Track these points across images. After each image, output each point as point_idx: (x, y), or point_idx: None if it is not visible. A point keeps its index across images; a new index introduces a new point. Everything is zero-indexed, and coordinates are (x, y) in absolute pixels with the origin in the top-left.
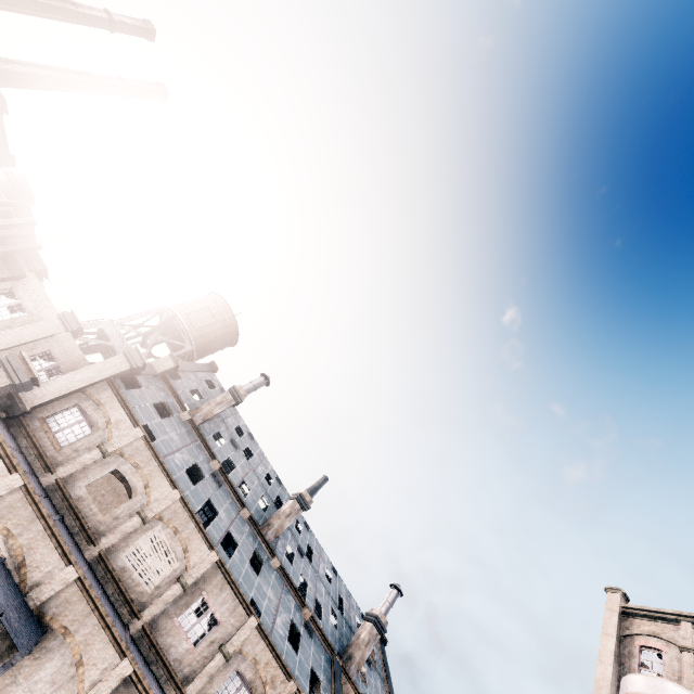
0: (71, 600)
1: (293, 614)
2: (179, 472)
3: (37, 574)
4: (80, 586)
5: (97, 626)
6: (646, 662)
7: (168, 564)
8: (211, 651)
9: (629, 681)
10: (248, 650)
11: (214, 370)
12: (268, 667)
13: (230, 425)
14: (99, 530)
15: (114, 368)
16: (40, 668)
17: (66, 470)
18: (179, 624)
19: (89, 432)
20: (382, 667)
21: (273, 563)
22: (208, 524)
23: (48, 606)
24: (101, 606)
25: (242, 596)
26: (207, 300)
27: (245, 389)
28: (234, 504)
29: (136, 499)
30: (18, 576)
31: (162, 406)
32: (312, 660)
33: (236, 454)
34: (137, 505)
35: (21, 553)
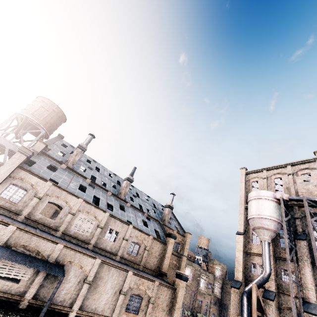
0: (65, 253)
1: (141, 217)
2: (76, 191)
3: (46, 252)
4: (66, 248)
5: (80, 255)
6: (253, 185)
7: (91, 224)
8: (120, 241)
9: (251, 194)
10: (133, 235)
11: (62, 138)
12: (141, 236)
13: (84, 161)
14: (56, 226)
15: (18, 160)
16: (68, 275)
17: (26, 211)
18: (105, 239)
19: (25, 192)
20: (173, 217)
21: (128, 205)
22: (96, 203)
23: (58, 259)
24: (78, 250)
25: (123, 221)
26: (38, 102)
27: (85, 144)
28: (103, 192)
29: (64, 209)
30: (40, 256)
31: (49, 166)
32: (153, 227)
33: (93, 172)
34: (66, 211)
35: (35, 249)
